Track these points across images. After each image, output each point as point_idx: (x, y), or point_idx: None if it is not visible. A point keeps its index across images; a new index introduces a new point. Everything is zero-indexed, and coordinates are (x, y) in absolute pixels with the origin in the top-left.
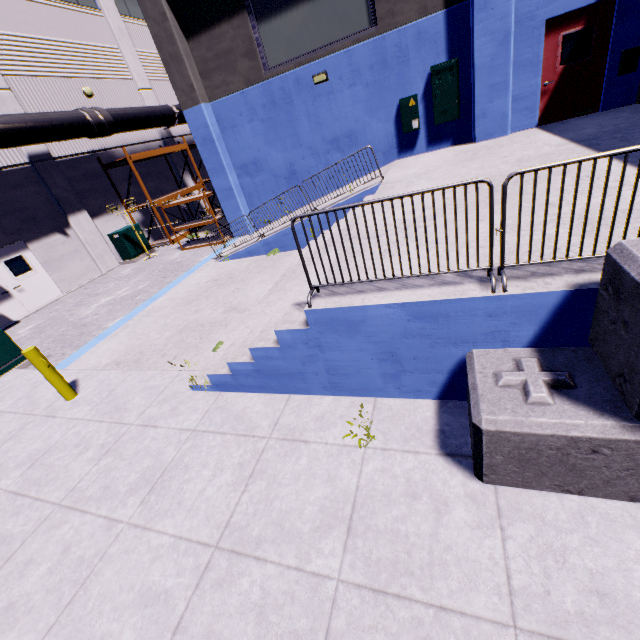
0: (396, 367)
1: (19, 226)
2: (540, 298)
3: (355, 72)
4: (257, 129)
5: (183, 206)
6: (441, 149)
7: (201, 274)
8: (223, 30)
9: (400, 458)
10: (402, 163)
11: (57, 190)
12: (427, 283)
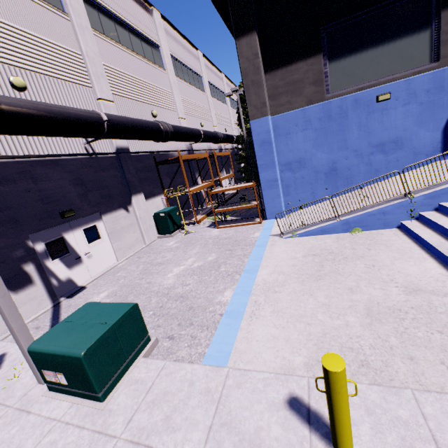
0: None
1: (99, 200)
2: None
3: (411, 94)
4: (308, 136)
5: (194, 197)
6: None
7: (281, 248)
8: (298, 66)
9: None
10: None
11: (128, 175)
12: None
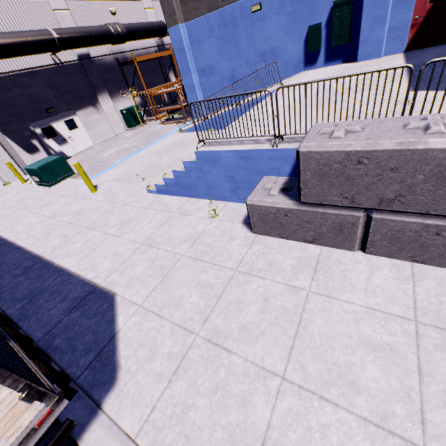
0: (235, 185)
1: (72, 100)
2: (290, 151)
3: (281, 4)
4: (213, 44)
5: (167, 95)
6: (334, 65)
7: (168, 139)
8: None
9: (225, 223)
10: (303, 74)
11: (93, 79)
12: (251, 143)
